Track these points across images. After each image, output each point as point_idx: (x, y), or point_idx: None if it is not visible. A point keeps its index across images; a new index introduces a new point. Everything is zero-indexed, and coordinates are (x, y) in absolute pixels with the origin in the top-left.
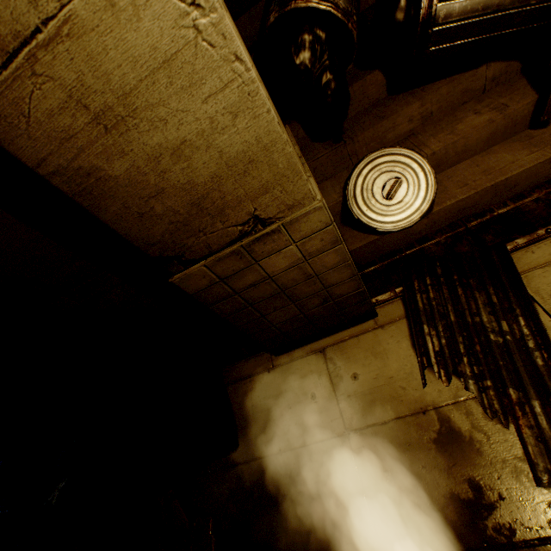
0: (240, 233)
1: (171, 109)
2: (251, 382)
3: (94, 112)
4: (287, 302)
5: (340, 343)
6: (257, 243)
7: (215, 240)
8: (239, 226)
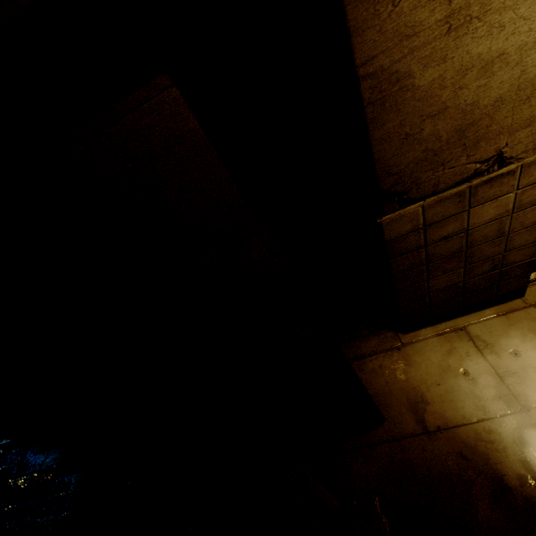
0: (473, 173)
1: (516, 16)
2: (378, 359)
3: (451, 9)
4: (459, 265)
5: (484, 321)
6: (485, 185)
7: (447, 178)
8: (478, 164)
